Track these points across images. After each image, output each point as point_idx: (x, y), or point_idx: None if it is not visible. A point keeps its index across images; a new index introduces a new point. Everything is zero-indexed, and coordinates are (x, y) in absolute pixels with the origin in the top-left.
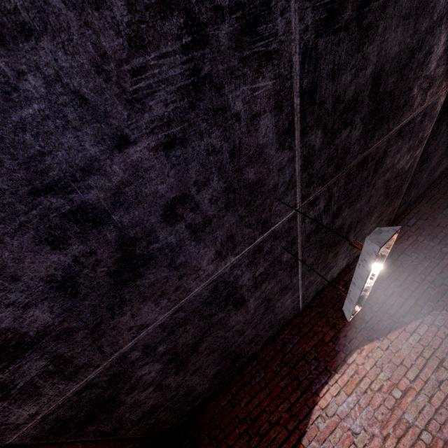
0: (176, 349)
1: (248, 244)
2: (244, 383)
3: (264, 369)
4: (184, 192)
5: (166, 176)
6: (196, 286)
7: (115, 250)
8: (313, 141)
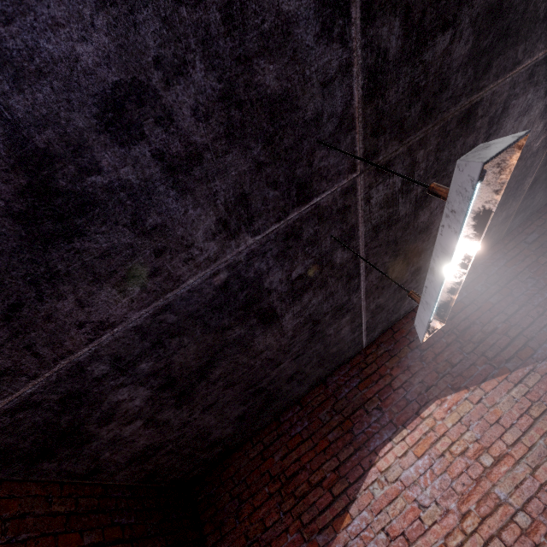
0: (171, 371)
1: (276, 220)
2: (281, 432)
3: (309, 417)
4: (137, 76)
5: (89, 26)
6: (190, 275)
7: (10, 168)
8: (386, 40)
